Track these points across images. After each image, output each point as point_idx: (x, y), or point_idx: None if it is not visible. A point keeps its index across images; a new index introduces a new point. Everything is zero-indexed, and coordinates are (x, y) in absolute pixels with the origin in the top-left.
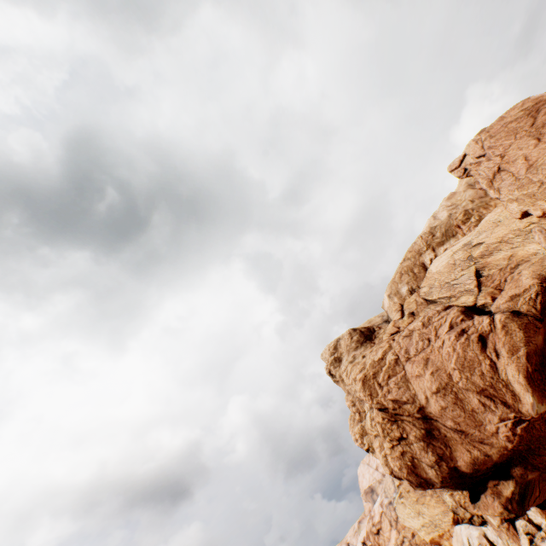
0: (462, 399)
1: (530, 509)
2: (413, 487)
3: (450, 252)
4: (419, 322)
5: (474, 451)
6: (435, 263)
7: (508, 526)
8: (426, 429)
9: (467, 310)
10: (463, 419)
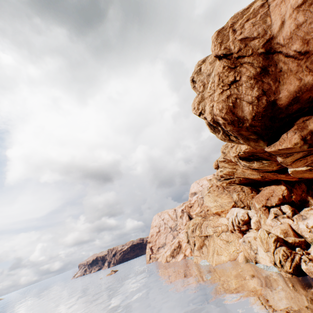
0: None
1: (284, 205)
2: (225, 126)
3: None
4: None
5: (307, 78)
6: None
7: (265, 209)
8: (263, 67)
9: None
10: None
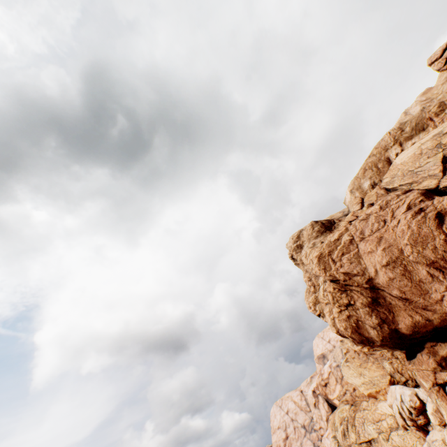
0: (411, 271)
1: None
2: (355, 344)
3: (418, 144)
4: (377, 205)
5: (416, 317)
6: (400, 156)
7: (439, 389)
8: (373, 298)
9: (428, 193)
10: (409, 288)
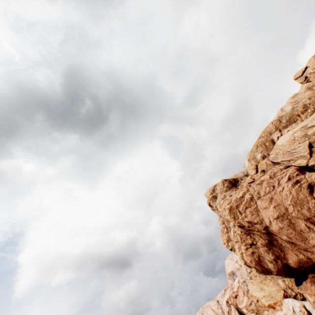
0: (294, 223)
1: None
2: (258, 273)
3: (292, 132)
4: (267, 175)
5: (300, 255)
6: (280, 139)
7: None
8: (269, 240)
9: (301, 169)
10: (294, 235)
